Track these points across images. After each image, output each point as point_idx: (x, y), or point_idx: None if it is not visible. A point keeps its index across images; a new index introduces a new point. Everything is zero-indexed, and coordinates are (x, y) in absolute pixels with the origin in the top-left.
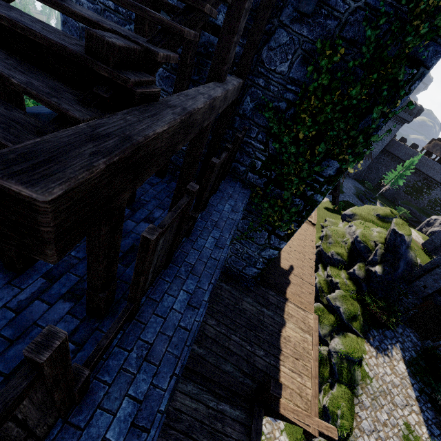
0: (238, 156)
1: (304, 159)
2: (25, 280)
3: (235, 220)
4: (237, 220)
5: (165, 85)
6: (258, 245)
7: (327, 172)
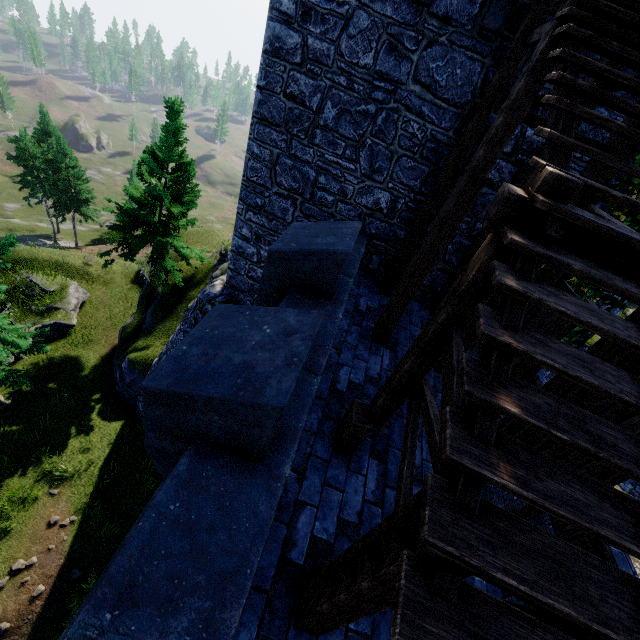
0: None
1: None
2: (358, 463)
3: None
4: None
5: (406, 178)
6: None
7: None
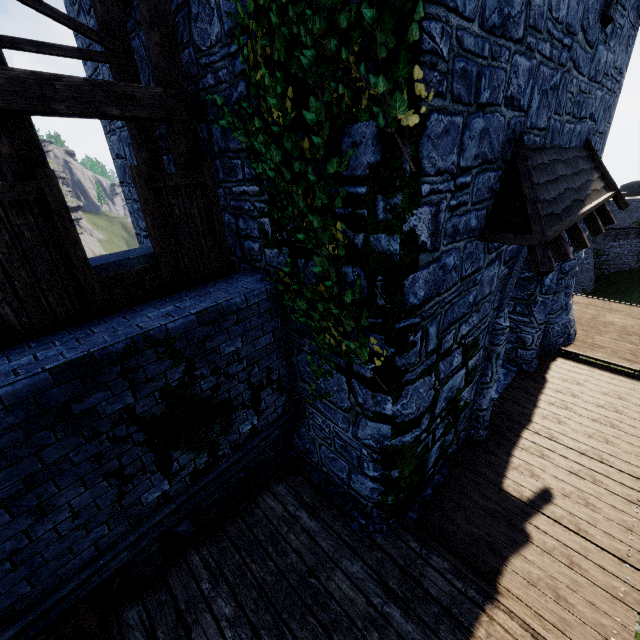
0: (243, 226)
1: (301, 162)
2: None
3: (145, 328)
4: (150, 327)
5: None
6: (343, 412)
7: (362, 163)
